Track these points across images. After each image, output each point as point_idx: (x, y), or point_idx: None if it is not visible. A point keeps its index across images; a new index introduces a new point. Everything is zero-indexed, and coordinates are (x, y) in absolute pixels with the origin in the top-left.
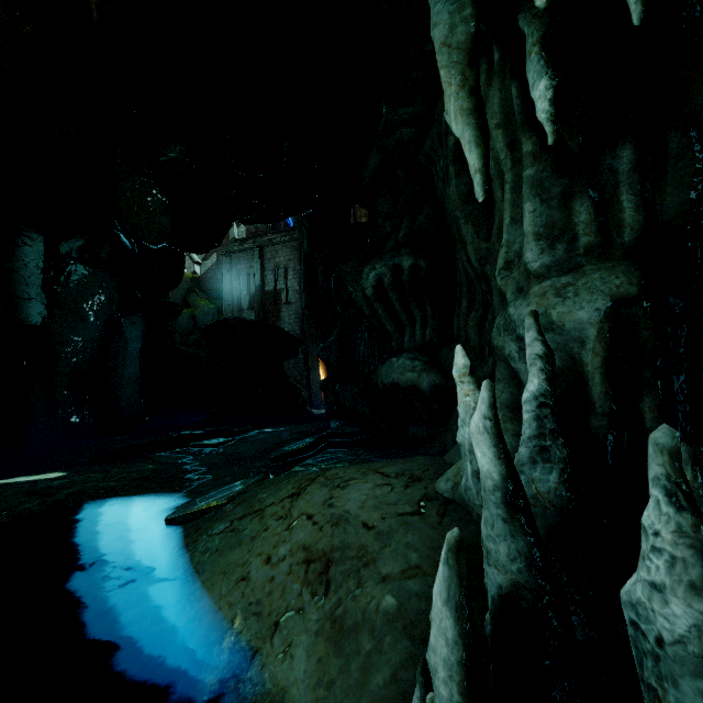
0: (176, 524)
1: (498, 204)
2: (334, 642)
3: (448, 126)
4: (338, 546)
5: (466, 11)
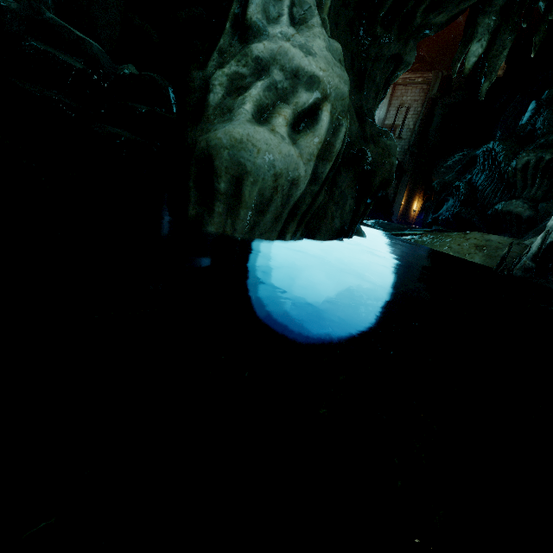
0: (396, 236)
1: None
2: (488, 258)
3: None
4: (488, 245)
5: None
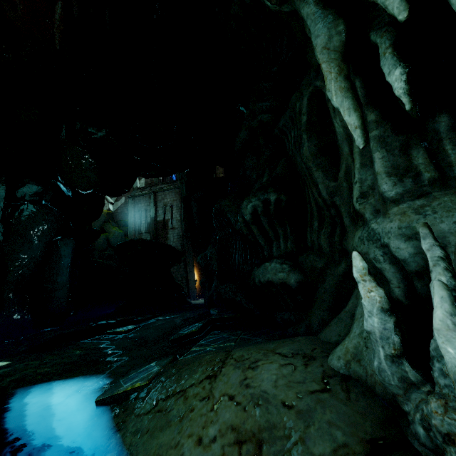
0: (104, 404)
1: (345, 156)
2: None
3: (301, 110)
4: (265, 426)
5: (339, 27)
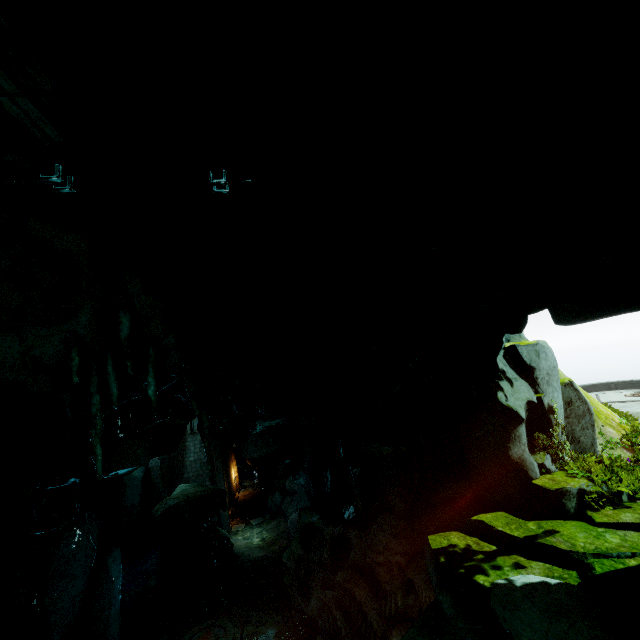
0: None
1: None
2: None
3: None
4: None
5: None
